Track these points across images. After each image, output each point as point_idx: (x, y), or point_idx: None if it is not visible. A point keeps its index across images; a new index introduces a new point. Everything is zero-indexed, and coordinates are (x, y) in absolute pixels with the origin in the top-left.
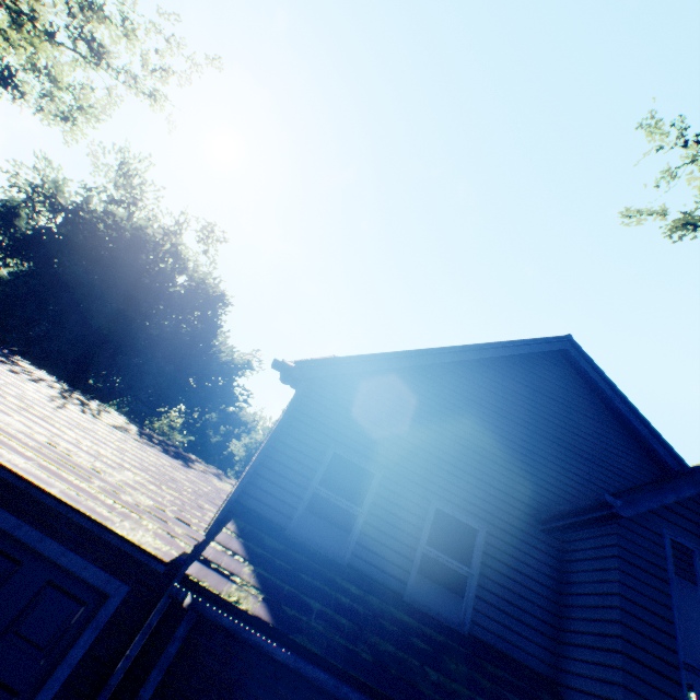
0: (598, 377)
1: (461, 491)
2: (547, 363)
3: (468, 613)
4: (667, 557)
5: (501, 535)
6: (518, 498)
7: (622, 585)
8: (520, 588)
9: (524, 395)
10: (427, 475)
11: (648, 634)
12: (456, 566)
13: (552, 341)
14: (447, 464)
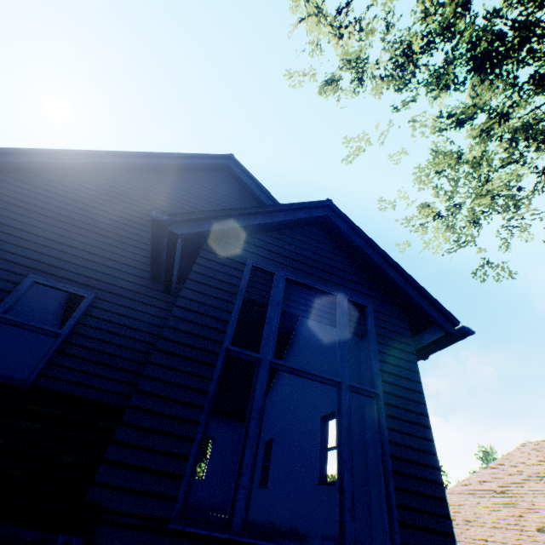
0: (252, 183)
1: (77, 268)
2: (215, 179)
3: (38, 367)
4: (244, 277)
5: (115, 299)
6: (148, 270)
7: (184, 299)
8: (121, 340)
9: (184, 199)
10: (35, 256)
11: (196, 333)
12: (42, 329)
13: (214, 158)
14: (68, 247)
